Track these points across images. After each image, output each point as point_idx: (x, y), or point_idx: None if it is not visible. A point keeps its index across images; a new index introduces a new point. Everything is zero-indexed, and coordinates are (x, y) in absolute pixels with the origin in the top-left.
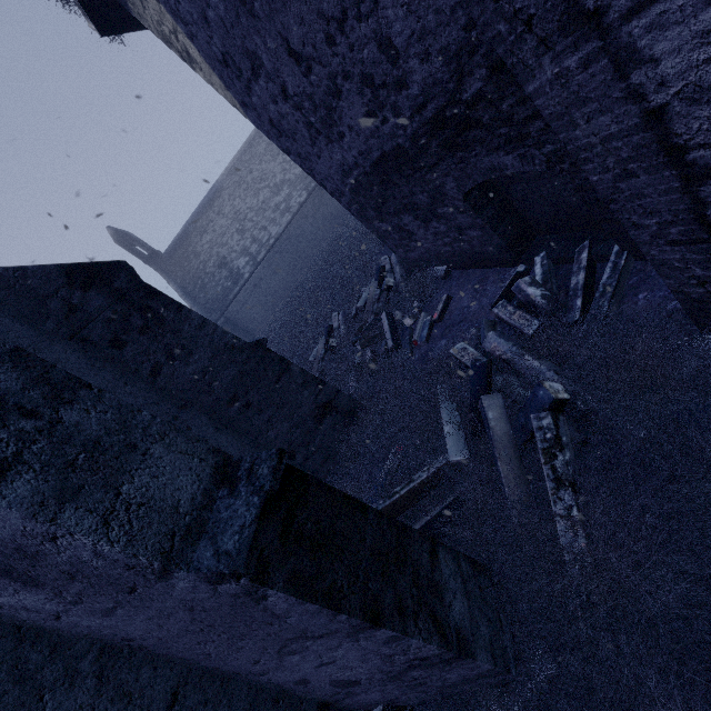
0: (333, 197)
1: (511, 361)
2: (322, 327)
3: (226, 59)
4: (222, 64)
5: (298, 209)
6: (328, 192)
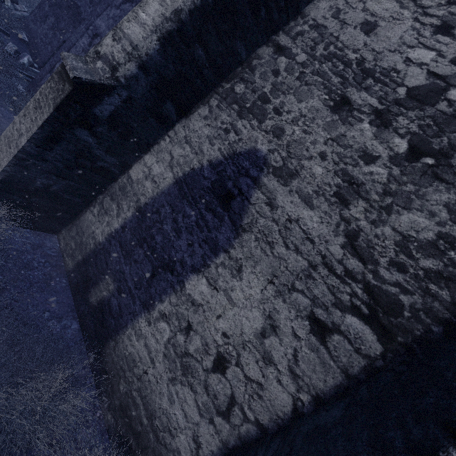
0: None
1: None
2: None
3: None
4: None
5: None
6: None
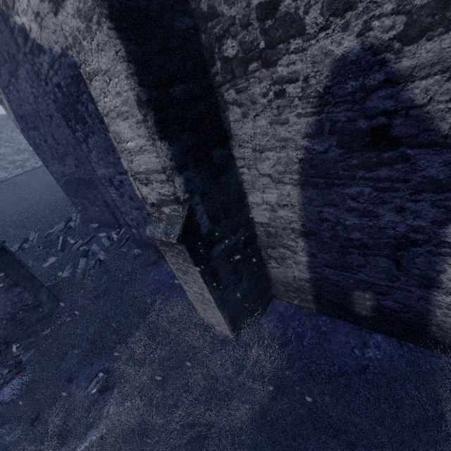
0: (55, 180)
1: (97, 252)
2: (21, 239)
3: (23, 117)
4: (20, 116)
5: (31, 169)
6: (53, 177)
